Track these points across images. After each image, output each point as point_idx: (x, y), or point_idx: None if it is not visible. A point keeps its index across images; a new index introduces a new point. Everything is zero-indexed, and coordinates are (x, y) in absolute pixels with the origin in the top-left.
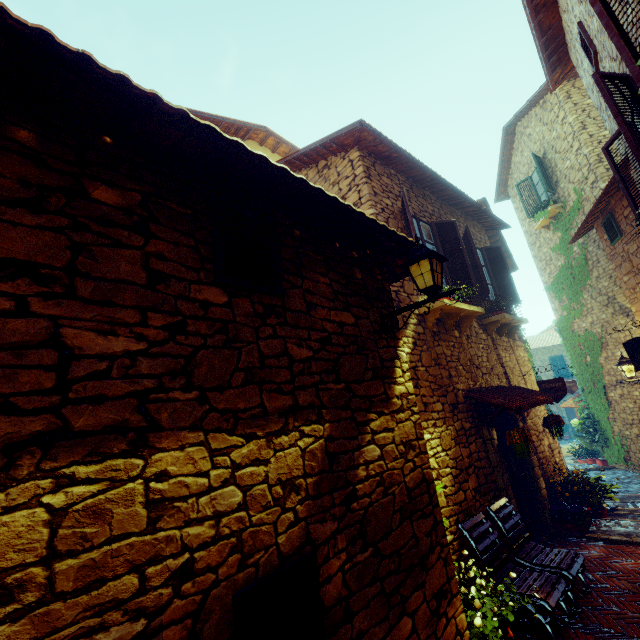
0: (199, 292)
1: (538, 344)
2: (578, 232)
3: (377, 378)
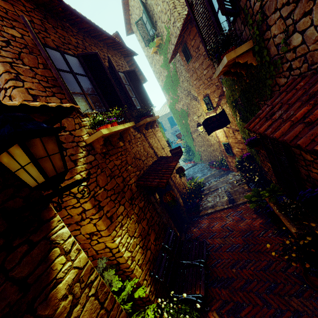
0: None
1: (162, 113)
2: (172, 56)
3: None
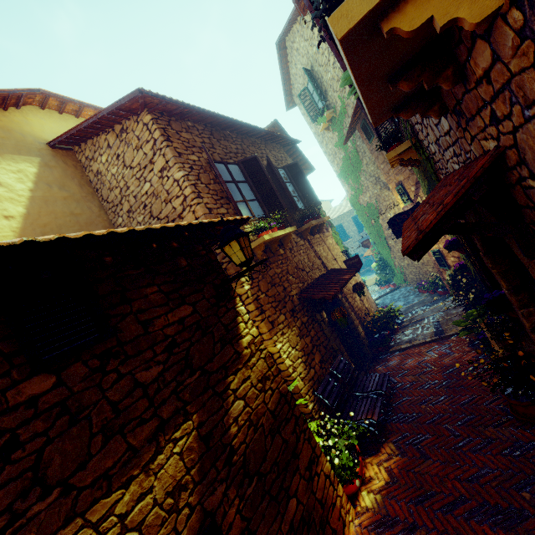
0: (19, 394)
1: (343, 210)
2: (347, 136)
3: (226, 344)
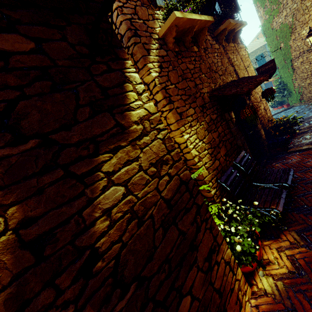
0: None
1: (249, 51)
2: None
3: (101, 112)
